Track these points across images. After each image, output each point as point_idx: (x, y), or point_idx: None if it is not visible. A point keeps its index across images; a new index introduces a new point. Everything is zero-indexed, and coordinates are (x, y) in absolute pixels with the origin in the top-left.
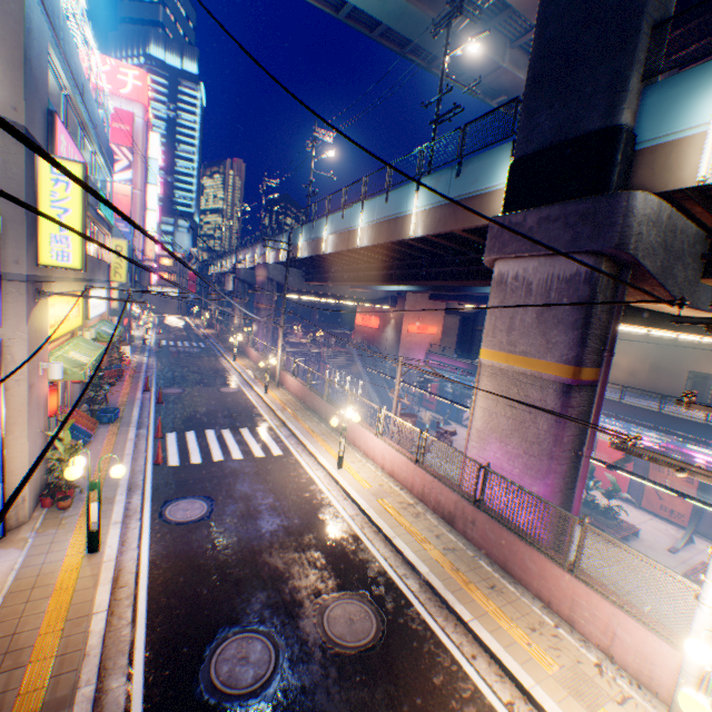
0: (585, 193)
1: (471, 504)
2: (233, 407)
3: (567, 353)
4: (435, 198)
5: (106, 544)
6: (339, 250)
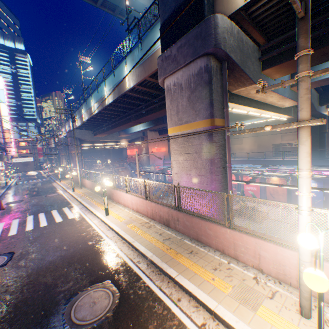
0: (194, 25)
1: (175, 210)
2: (51, 202)
3: (206, 112)
4: (134, 65)
5: None
6: (100, 110)
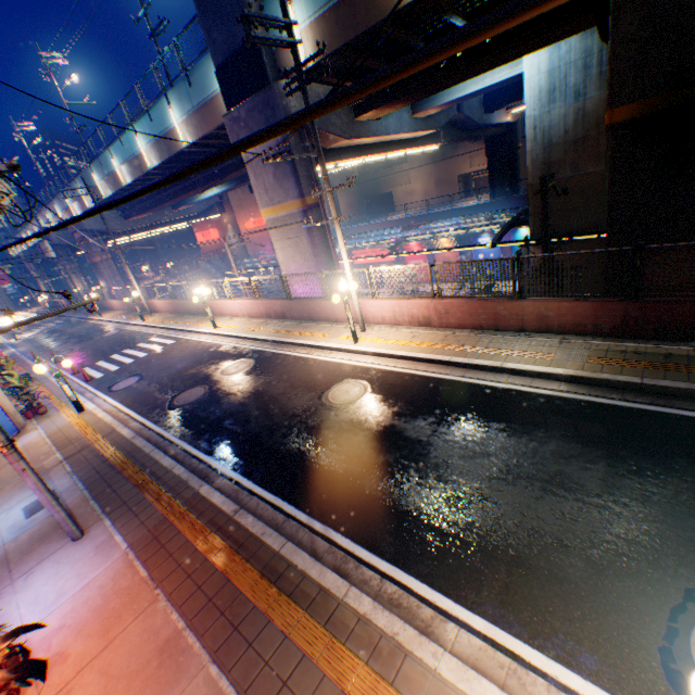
0: (260, 88)
1: (287, 301)
2: (123, 340)
3: (295, 193)
4: (186, 109)
5: (87, 408)
6: (138, 178)
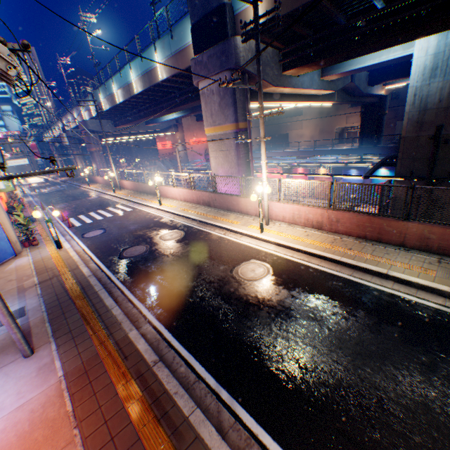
0: (220, 40)
1: (213, 194)
2: (99, 203)
3: (232, 118)
4: (166, 54)
5: (64, 246)
6: (127, 99)
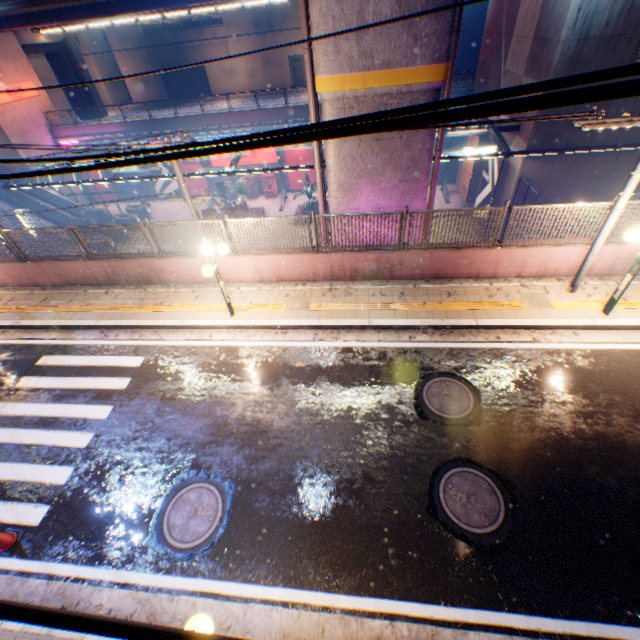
0: None
1: (395, 252)
2: None
3: (441, 48)
4: None
5: None
6: None
